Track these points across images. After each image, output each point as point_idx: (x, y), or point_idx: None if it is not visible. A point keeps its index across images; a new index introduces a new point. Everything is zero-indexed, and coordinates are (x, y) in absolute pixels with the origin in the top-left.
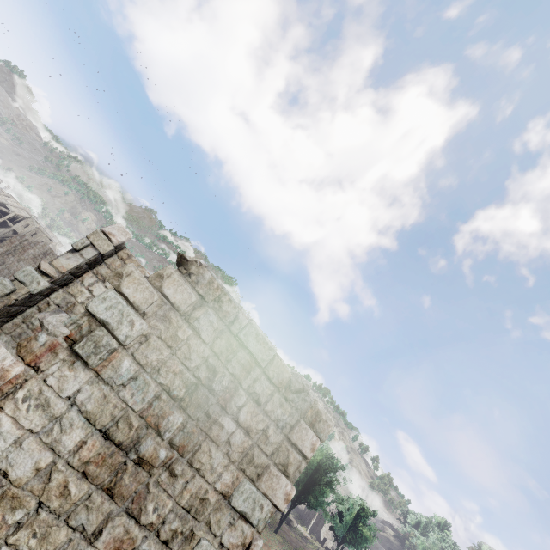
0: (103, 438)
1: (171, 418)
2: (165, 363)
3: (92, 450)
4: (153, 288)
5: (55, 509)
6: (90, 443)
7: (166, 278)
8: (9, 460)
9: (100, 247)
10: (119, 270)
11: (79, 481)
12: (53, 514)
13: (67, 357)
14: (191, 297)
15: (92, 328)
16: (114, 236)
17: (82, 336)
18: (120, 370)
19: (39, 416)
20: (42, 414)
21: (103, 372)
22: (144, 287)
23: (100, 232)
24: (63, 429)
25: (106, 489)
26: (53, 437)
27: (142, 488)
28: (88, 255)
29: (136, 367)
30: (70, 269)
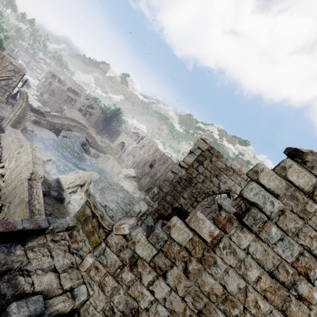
0: (271, 277)
1: (316, 271)
2: (301, 230)
3: (266, 283)
4: (279, 177)
5: (253, 313)
6: (264, 279)
7: (288, 169)
8: (224, 280)
9: (202, 148)
10: (254, 168)
11: (263, 301)
12: (253, 316)
13: (238, 225)
14: (311, 180)
15: (247, 207)
16: (207, 140)
17: (243, 212)
18: (270, 234)
19: (232, 258)
20: (233, 257)
21: (260, 235)
22: (274, 177)
23: (200, 139)
24: (246, 267)
25: (281, 310)
26: (242, 271)
27: (305, 316)
28: (197, 153)
29: (280, 232)
30: (192, 162)
